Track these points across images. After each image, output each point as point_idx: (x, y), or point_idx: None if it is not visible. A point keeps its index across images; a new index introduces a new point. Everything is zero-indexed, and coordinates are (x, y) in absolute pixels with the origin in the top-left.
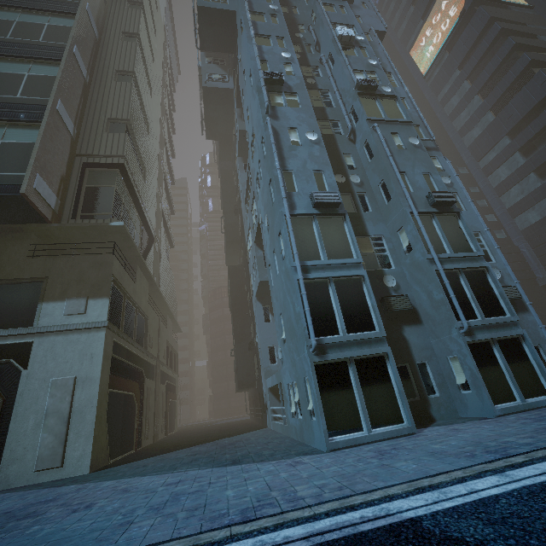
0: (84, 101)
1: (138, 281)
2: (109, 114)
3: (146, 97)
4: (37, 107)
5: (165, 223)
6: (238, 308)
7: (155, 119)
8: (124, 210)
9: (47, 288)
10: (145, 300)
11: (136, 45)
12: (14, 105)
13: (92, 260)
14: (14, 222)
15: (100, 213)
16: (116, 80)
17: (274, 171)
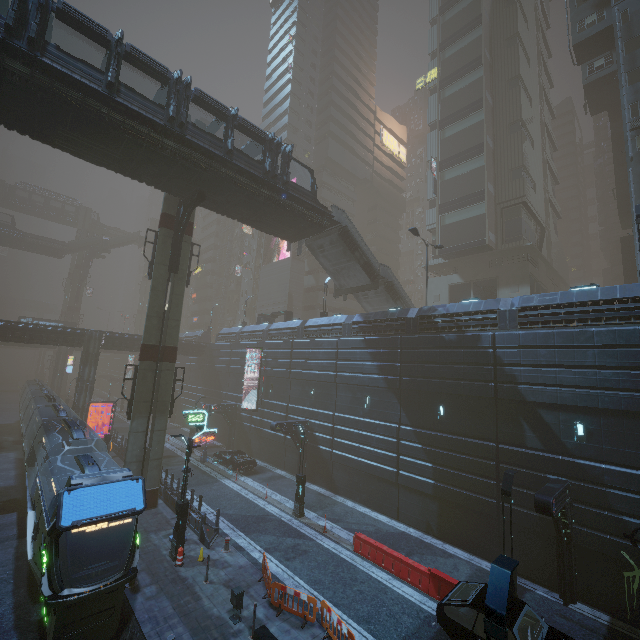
0: (494, 165)
1: (539, 268)
2: (510, 166)
3: (529, 119)
4: (480, 193)
5: (551, 204)
6: (630, 275)
7: (536, 122)
8: (526, 225)
9: (499, 282)
10: (544, 278)
11: (519, 89)
12: (469, 196)
13: (517, 266)
14: (479, 253)
15: (515, 237)
16: (509, 132)
17: (632, 209)
